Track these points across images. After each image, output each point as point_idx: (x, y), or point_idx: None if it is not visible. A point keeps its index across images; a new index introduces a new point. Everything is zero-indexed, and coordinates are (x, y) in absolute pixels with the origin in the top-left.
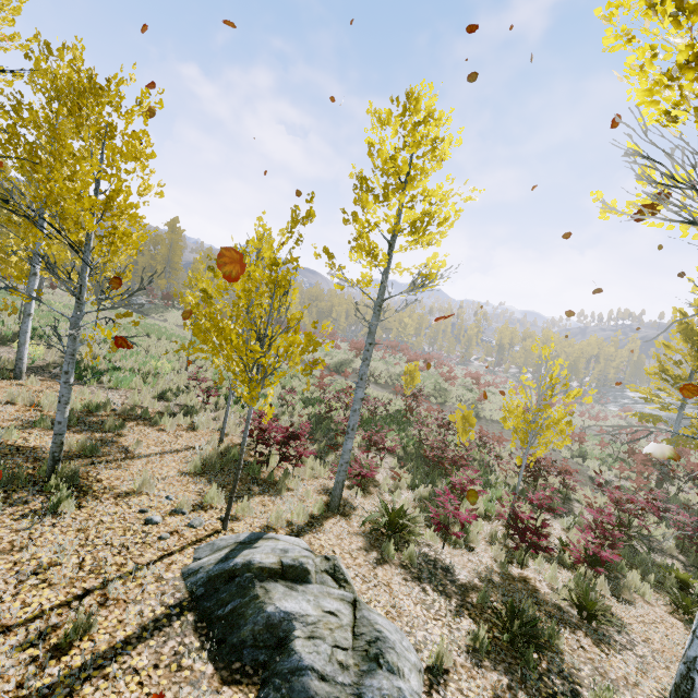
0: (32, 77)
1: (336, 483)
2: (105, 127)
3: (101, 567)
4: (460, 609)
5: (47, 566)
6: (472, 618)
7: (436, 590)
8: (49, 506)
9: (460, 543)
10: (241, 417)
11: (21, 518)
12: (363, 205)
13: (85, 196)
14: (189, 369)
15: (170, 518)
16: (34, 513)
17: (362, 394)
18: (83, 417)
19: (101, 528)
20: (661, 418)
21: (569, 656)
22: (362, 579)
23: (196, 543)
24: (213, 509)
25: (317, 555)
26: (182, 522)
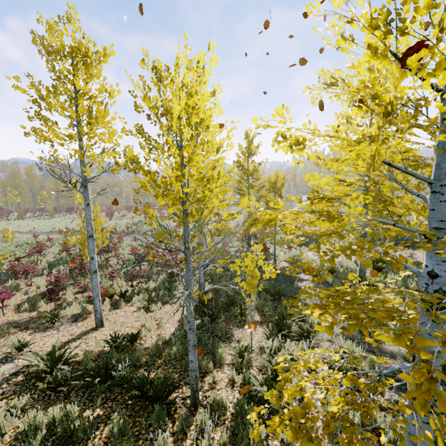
0: None
1: None
2: None
3: None
4: None
5: None
6: None
7: None
8: None
9: (28, 309)
10: None
11: None
12: None
13: None
14: None
15: None
16: None
17: None
18: None
19: None
20: (242, 212)
21: None
22: None
23: None
24: None
25: None
26: None
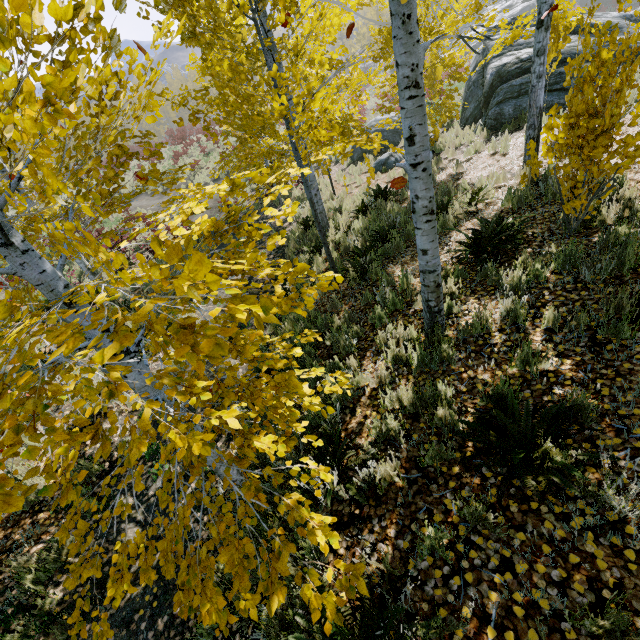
0: None
1: None
2: None
3: None
4: None
5: None
6: None
7: None
8: None
9: None
10: None
11: None
12: None
13: None
14: None
15: None
16: None
17: None
18: None
19: None
20: None
21: None
22: None
23: None
24: None
25: None
26: None
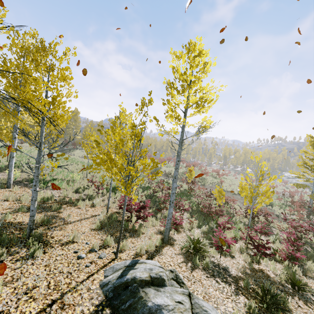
0: (10, 47)
1: (166, 229)
2: (49, 66)
3: (59, 286)
4: (237, 290)
5: (31, 289)
6: (244, 295)
7: (223, 281)
8: (29, 254)
9: (227, 254)
10: (114, 198)
11: (16, 262)
12: (172, 96)
13: (41, 99)
14: (87, 177)
15: (89, 254)
16: (22, 258)
17: (176, 185)
18: (41, 204)
19: (56, 263)
20: (306, 185)
21: (295, 312)
22: (187, 279)
23: (104, 267)
24: (109, 247)
25: (166, 269)
26: (95, 256)
